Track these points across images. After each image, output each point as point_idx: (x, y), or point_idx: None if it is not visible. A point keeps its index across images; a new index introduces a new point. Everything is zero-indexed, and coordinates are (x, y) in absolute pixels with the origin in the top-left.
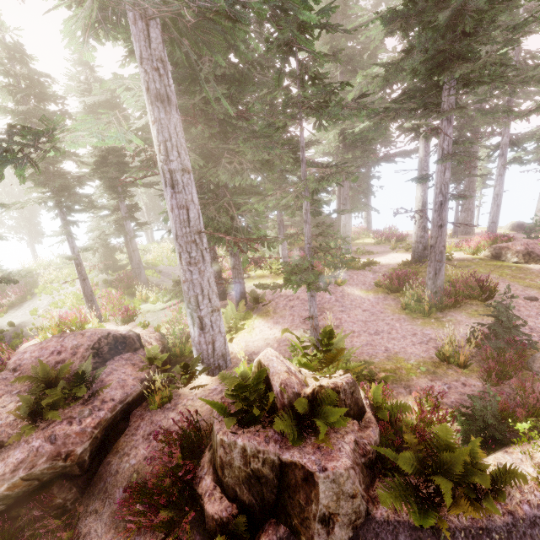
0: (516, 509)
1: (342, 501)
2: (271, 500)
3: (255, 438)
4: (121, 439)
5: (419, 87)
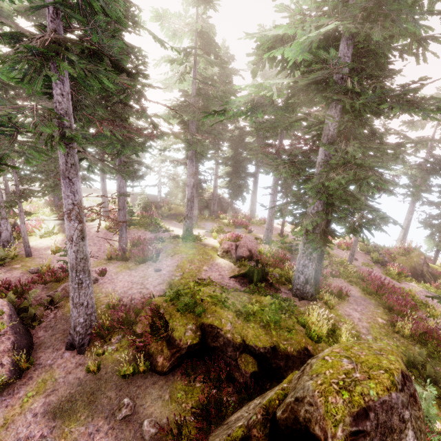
0: None
1: None
2: None
3: None
4: None
5: None
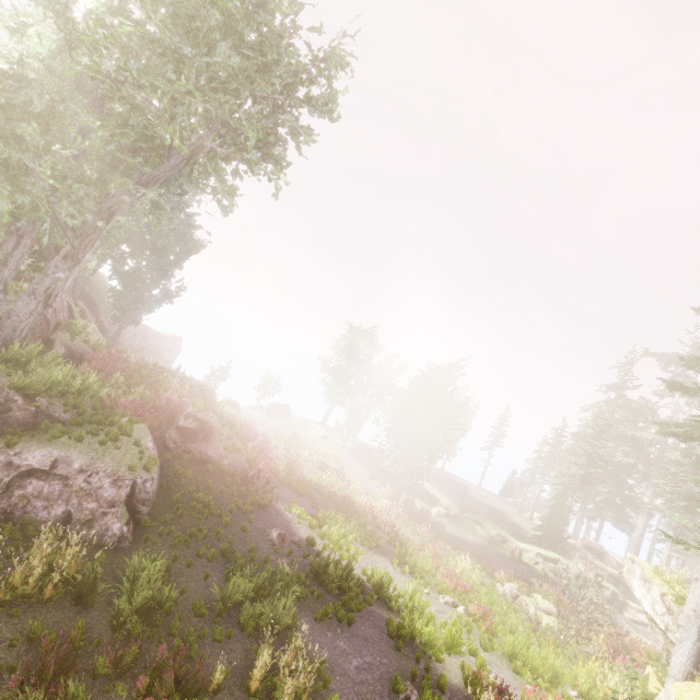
0: None
1: None
2: None
3: None
4: None
5: None
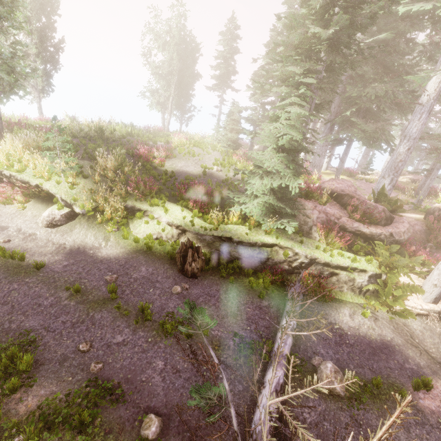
0: None
1: None
2: None
3: None
4: None
5: None
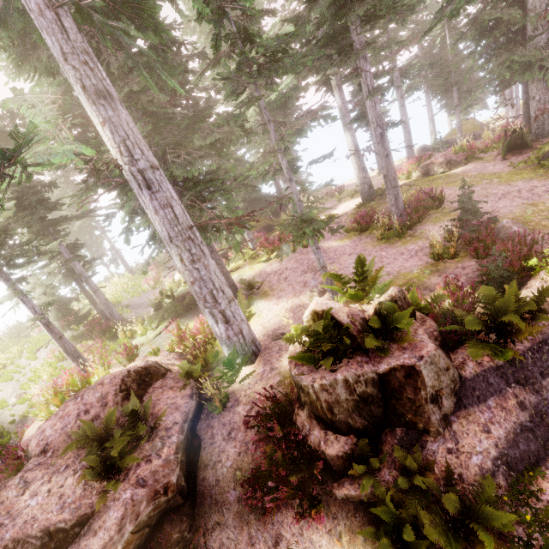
0: None
1: (441, 377)
2: (380, 414)
3: (350, 367)
4: (202, 454)
5: (329, 34)
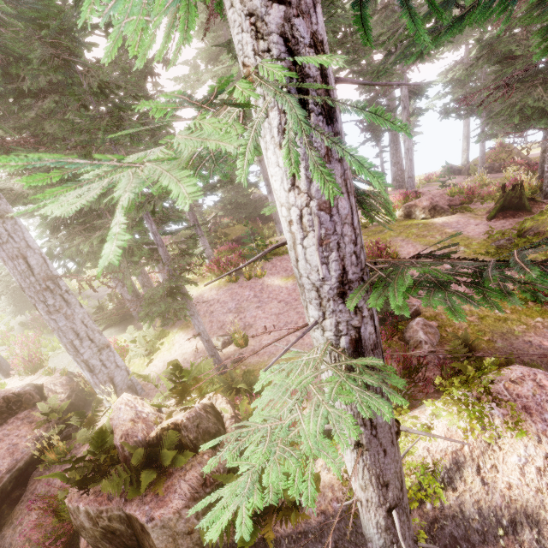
0: (328, 508)
1: (179, 540)
2: (135, 546)
3: (96, 499)
4: (17, 507)
5: None
